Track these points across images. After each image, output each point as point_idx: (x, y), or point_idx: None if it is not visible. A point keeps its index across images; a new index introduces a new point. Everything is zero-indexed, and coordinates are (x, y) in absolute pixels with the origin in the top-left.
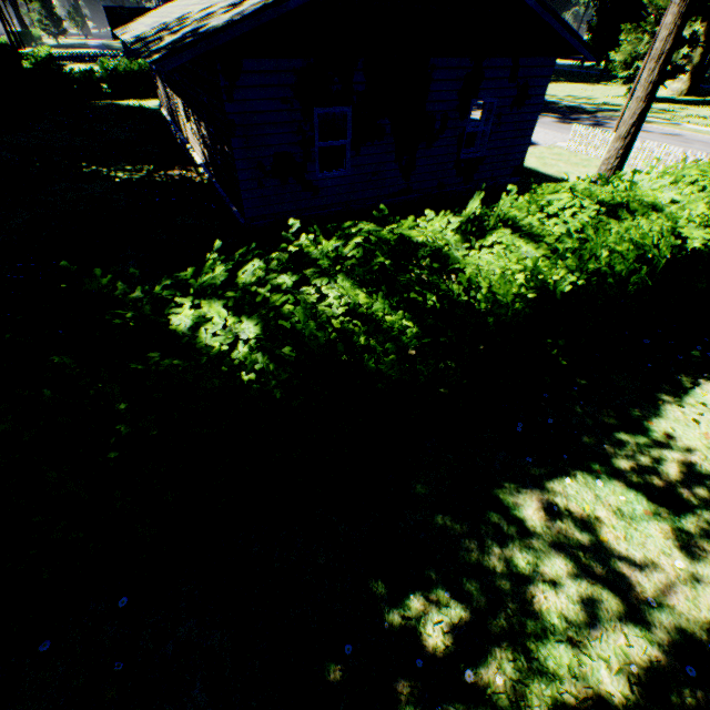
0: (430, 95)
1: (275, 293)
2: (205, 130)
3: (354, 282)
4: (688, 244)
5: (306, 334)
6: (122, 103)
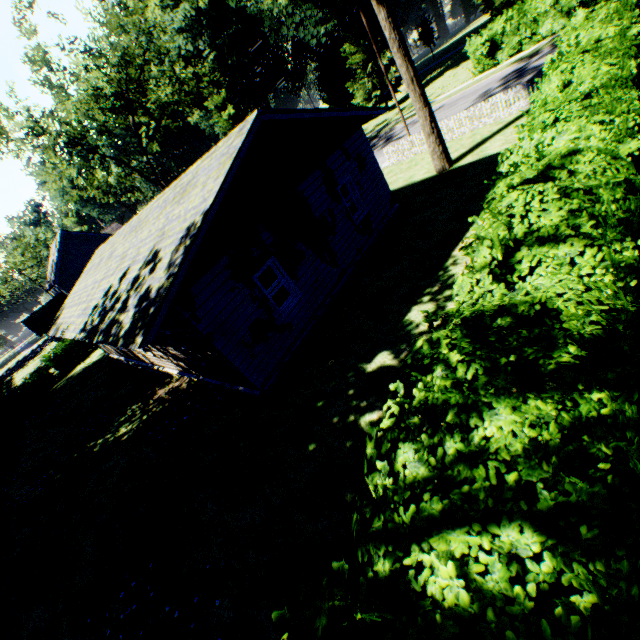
0: (312, 207)
1: (461, 466)
2: (175, 350)
3: (506, 396)
4: (619, 154)
5: (583, 498)
6: (74, 373)
